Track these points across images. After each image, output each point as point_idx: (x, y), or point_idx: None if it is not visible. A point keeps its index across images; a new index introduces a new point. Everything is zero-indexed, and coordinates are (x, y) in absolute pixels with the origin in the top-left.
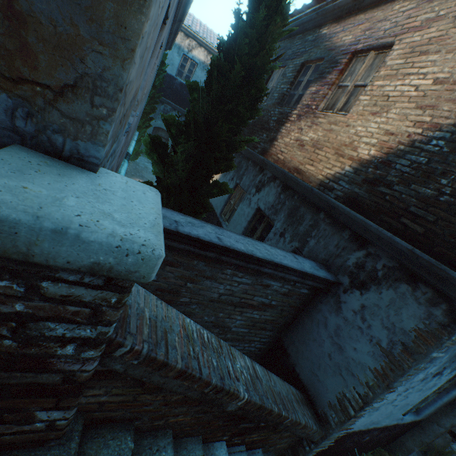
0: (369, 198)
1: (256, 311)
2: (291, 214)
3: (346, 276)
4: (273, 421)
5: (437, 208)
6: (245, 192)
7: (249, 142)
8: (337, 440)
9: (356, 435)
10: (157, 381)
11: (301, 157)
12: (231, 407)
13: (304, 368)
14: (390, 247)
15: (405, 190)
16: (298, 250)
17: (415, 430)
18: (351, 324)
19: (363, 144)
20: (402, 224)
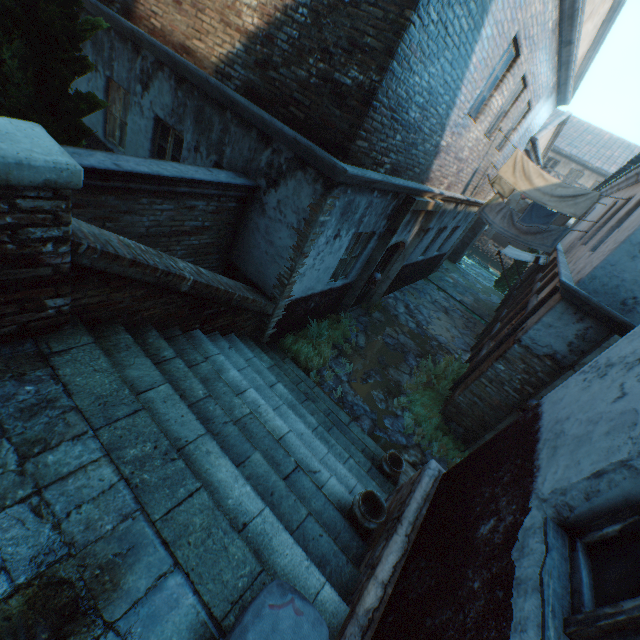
0: (264, 87)
1: (193, 238)
2: (198, 120)
3: (263, 178)
4: (225, 298)
5: (310, 92)
6: (128, 93)
7: (96, 27)
8: (287, 309)
9: (302, 303)
10: (119, 271)
11: (184, 25)
12: (185, 289)
13: (253, 272)
14: (285, 140)
15: (288, 74)
16: (218, 165)
17: (350, 292)
18: (275, 220)
19: (246, 9)
20: (291, 114)
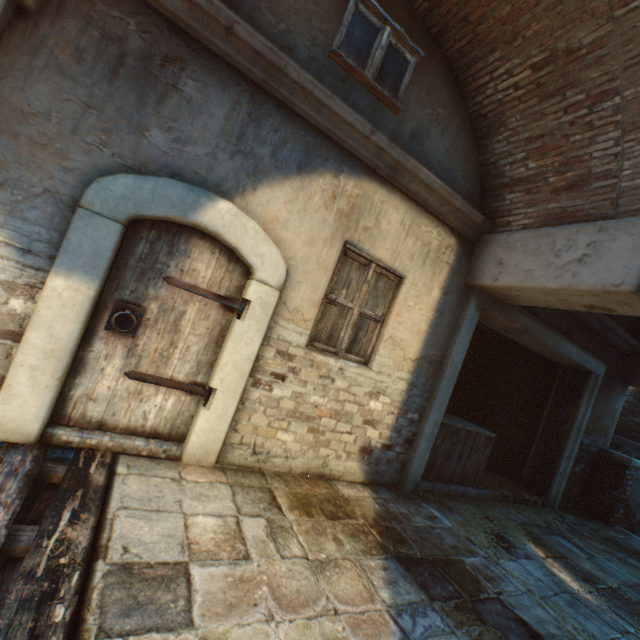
0: None
1: None
2: None
3: None
4: None
5: None
6: None
7: None
8: None
9: None
10: (629, 502)
11: None
12: (636, 519)
13: None
14: (634, 447)
15: (625, 419)
16: None
17: None
18: (635, 490)
19: None
20: (633, 435)
